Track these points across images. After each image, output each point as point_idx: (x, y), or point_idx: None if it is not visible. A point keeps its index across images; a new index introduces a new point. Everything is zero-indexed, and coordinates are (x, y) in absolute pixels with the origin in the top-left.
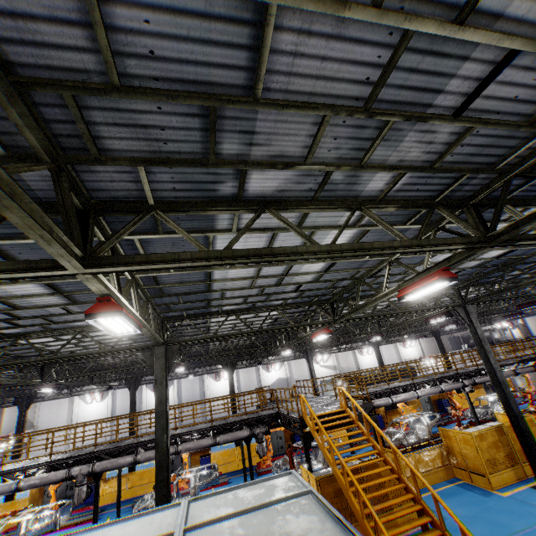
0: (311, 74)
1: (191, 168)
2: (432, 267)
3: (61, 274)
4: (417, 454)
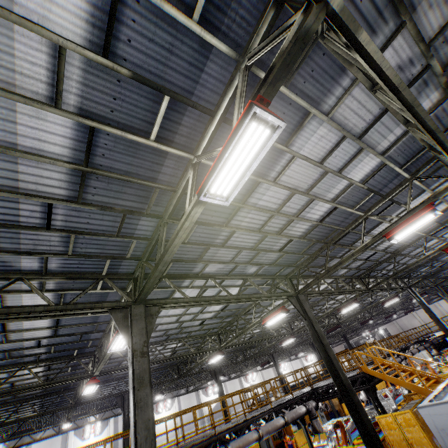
0: None
1: None
2: None
3: None
4: None
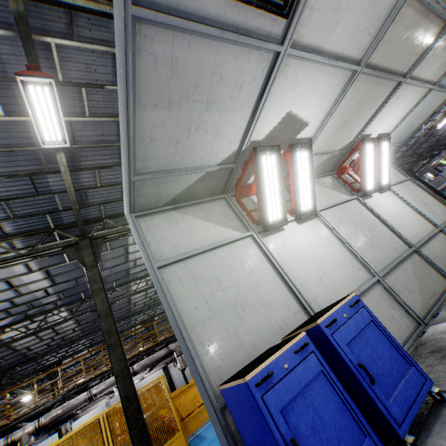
0: None
1: None
2: None
3: None
4: None
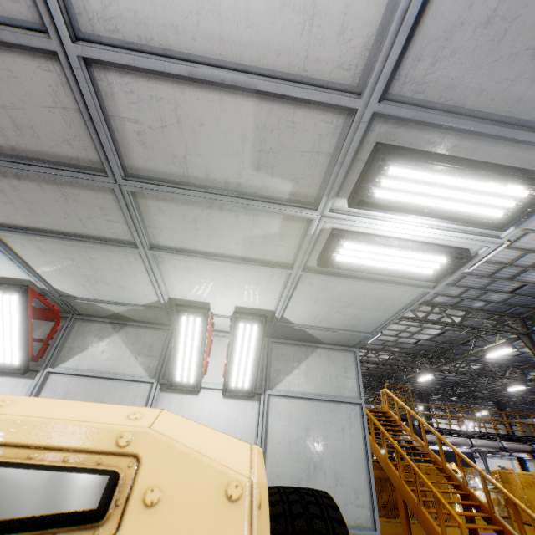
0: None
1: None
2: None
3: None
4: None
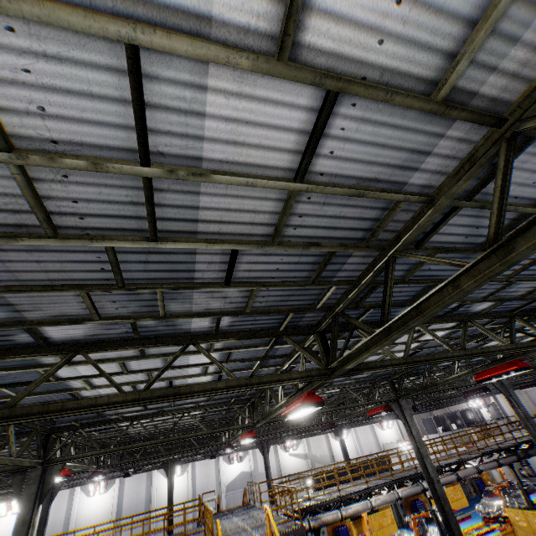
0: (37, 270)
1: None
2: (303, 387)
3: None
4: None
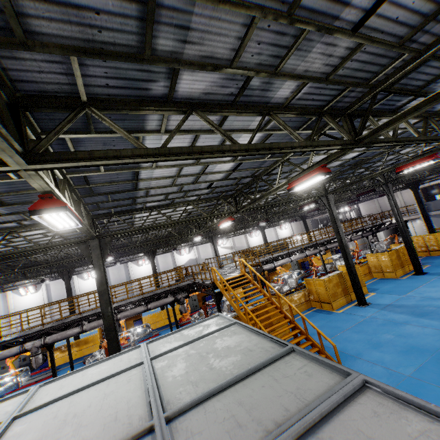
0: None
1: (125, 63)
2: (314, 165)
3: (2, 170)
4: (290, 296)
